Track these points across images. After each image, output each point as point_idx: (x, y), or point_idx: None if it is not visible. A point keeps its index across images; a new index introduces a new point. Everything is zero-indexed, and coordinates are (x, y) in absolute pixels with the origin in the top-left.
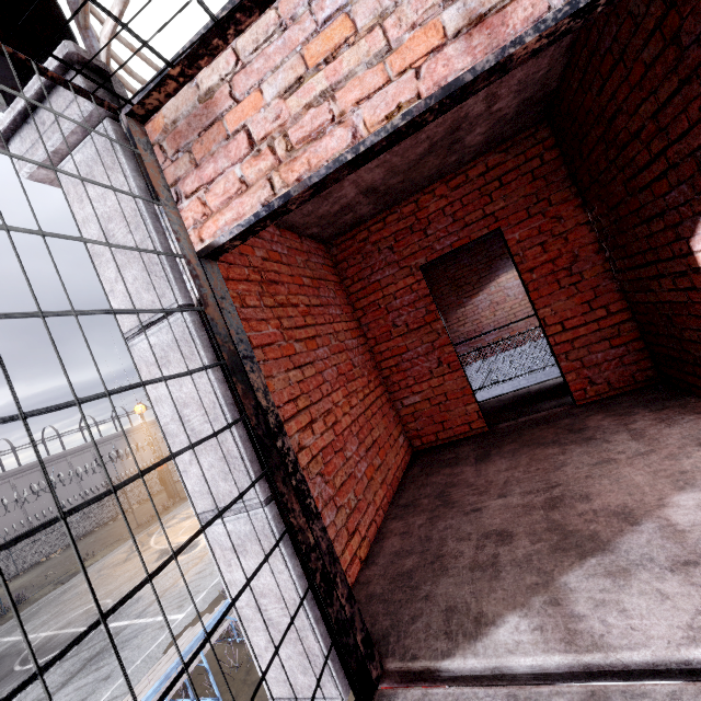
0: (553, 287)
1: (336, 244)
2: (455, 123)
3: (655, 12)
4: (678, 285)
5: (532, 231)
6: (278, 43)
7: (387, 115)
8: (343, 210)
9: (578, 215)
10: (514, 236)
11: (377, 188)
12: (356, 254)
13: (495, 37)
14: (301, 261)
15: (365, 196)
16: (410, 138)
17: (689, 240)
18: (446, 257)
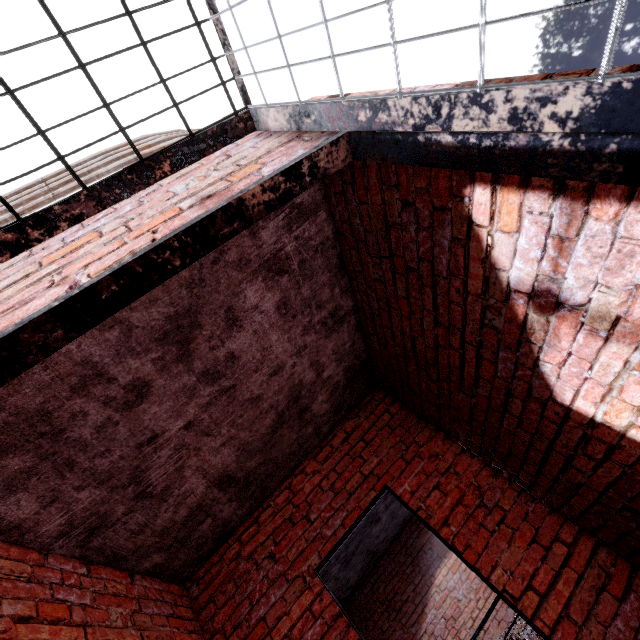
0: (483, 535)
1: (198, 577)
2: (293, 390)
3: (387, 267)
4: (595, 456)
5: (419, 476)
6: (20, 264)
7: (117, 262)
8: (195, 515)
9: (450, 446)
10: (404, 488)
11: (234, 476)
12: (226, 583)
13: (225, 197)
14: (121, 614)
15: (221, 489)
16: (251, 408)
17: (553, 397)
18: (366, 572)
